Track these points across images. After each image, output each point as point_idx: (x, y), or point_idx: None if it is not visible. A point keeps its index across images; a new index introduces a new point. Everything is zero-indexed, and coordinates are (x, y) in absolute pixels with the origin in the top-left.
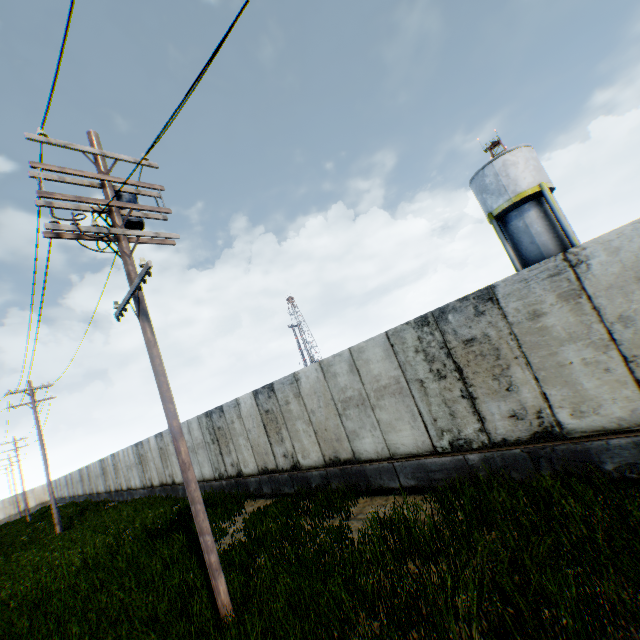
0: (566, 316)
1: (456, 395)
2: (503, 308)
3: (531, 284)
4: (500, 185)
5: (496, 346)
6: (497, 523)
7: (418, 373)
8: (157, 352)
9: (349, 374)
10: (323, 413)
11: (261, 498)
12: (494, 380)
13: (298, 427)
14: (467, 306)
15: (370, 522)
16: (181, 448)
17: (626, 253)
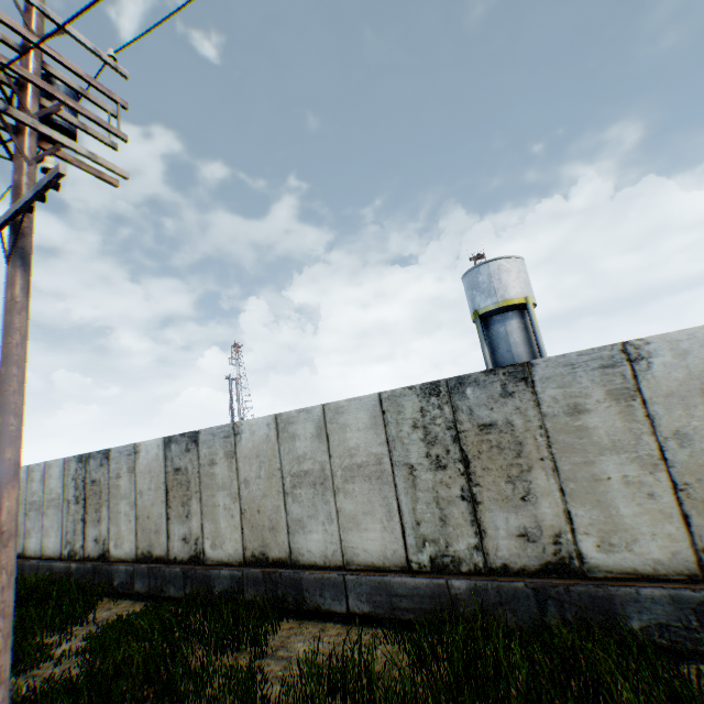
0: (613, 419)
1: (454, 494)
2: (538, 393)
3: (578, 371)
4: (492, 286)
5: (520, 439)
6: (503, 698)
7: (410, 455)
8: (23, 323)
9: (314, 439)
10: (261, 487)
11: (127, 598)
12: (508, 483)
13: (218, 500)
14: (494, 382)
15: (307, 673)
16: (6, 502)
17: (695, 359)
